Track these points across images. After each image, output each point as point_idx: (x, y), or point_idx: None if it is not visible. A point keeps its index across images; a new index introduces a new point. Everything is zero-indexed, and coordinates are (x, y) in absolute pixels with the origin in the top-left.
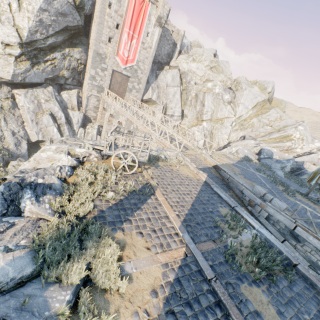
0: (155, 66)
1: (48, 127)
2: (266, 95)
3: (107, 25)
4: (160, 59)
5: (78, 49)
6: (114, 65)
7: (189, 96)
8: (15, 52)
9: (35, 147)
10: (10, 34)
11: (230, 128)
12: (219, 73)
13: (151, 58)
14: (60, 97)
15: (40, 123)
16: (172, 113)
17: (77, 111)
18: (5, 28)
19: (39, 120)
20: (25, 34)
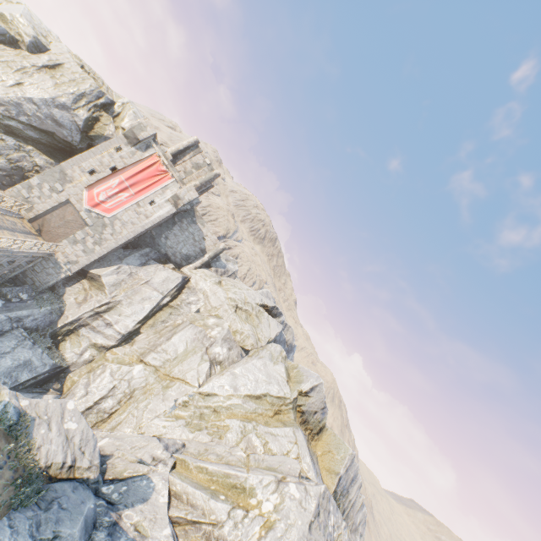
0: (156, 254)
1: None
2: (294, 392)
3: (101, 159)
4: (170, 253)
5: (51, 159)
6: (76, 197)
7: (173, 320)
8: None
9: None
10: None
11: (170, 404)
12: (245, 321)
13: (140, 228)
14: None
15: None
16: (114, 320)
17: None
18: None
19: None
20: None
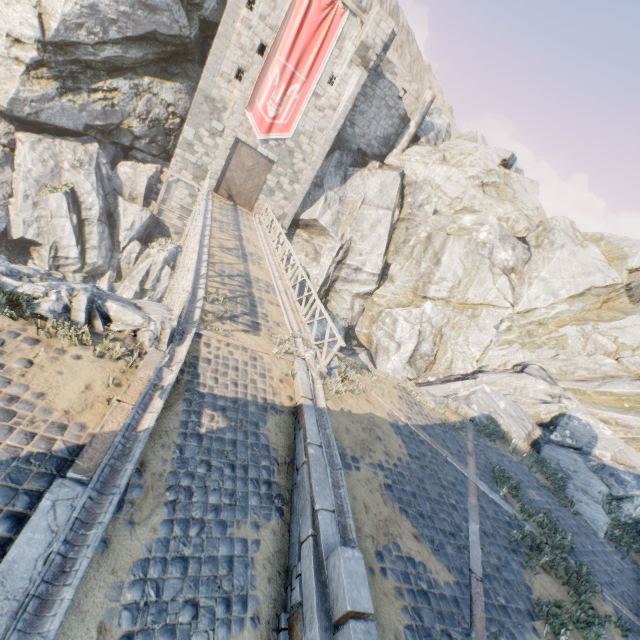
0: (348, 157)
1: (56, 217)
2: (623, 274)
3: (239, 42)
4: (363, 145)
5: (175, 84)
6: (242, 130)
7: (413, 236)
8: (25, 55)
9: (17, 252)
10: (26, 21)
11: (492, 333)
12: (501, 200)
13: (331, 131)
14: (114, 171)
15: (43, 206)
16: (359, 263)
17: (138, 206)
18: (21, 9)
19: (41, 200)
20: (54, 26)
